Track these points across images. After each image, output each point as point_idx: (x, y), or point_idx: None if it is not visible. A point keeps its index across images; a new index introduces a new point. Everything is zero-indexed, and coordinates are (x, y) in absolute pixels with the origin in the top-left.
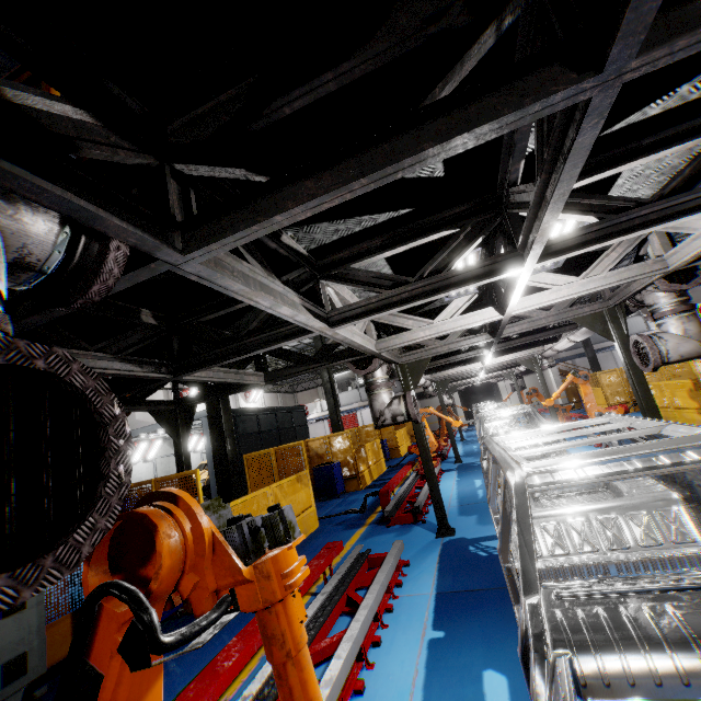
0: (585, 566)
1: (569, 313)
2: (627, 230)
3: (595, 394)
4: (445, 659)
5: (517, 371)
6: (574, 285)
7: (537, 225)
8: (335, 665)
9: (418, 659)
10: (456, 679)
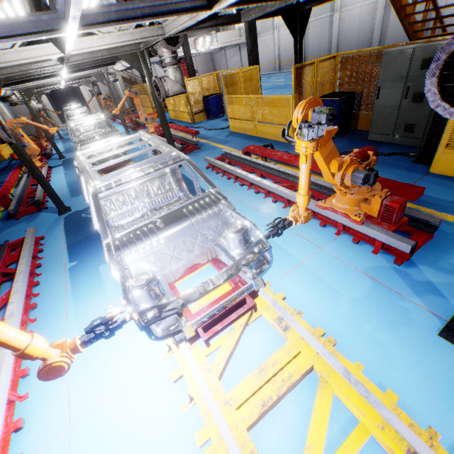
0: (136, 210)
1: (116, 50)
2: (133, 19)
3: (145, 100)
4: (80, 272)
5: (92, 80)
6: (113, 35)
7: (67, 7)
8: (13, 307)
9: (66, 279)
10: (87, 276)
